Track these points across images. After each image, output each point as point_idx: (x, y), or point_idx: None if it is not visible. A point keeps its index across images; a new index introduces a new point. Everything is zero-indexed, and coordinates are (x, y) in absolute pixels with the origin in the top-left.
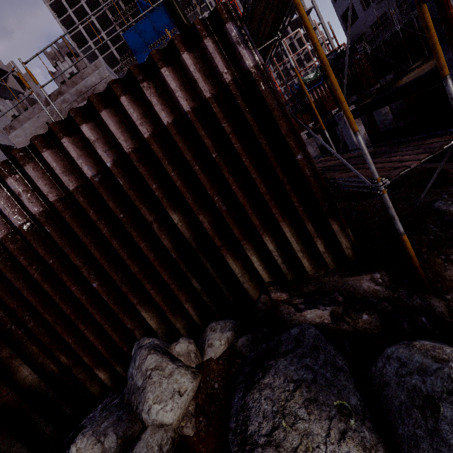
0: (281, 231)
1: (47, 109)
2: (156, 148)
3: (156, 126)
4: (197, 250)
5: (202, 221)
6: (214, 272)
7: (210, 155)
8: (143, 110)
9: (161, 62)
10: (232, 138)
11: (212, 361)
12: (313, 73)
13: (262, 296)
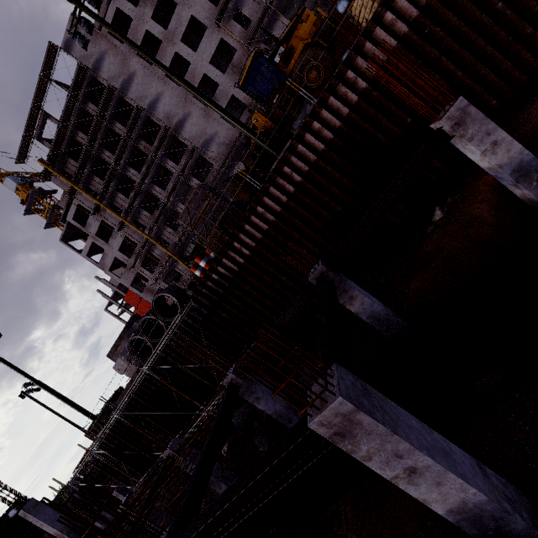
0: None
1: None
2: None
3: None
4: None
5: None
6: None
7: None
8: None
9: None
10: None
11: None
12: None
13: None
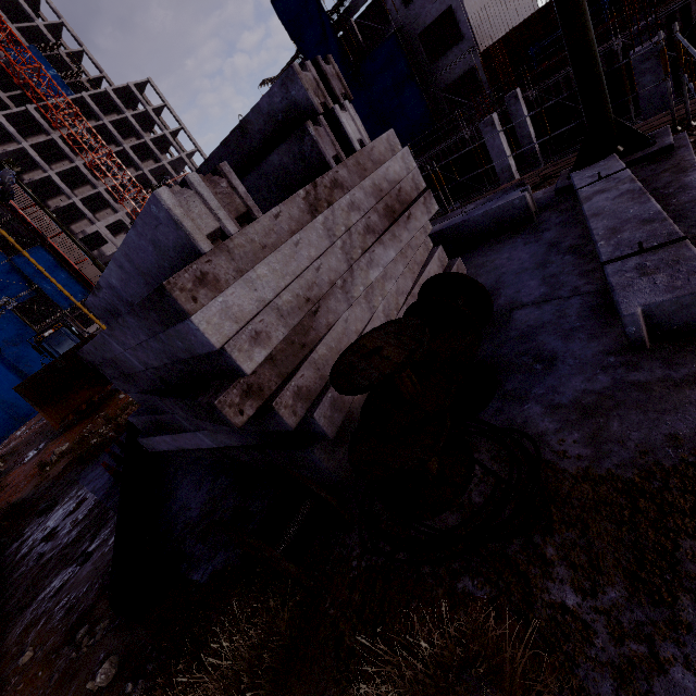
0: None
1: (316, 221)
2: None
3: None
4: None
5: None
6: None
7: None
8: None
9: None
10: None
11: None
12: None
13: None
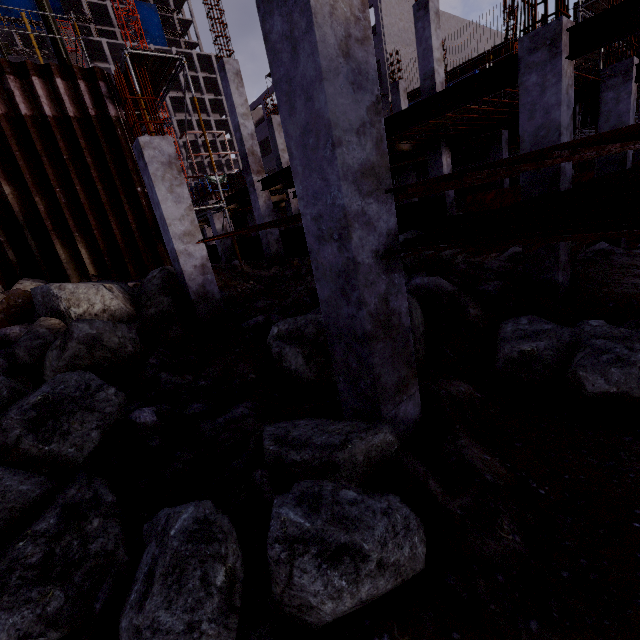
0: (114, 238)
1: None
2: (6, 127)
3: (11, 111)
4: (24, 226)
5: (38, 203)
6: (38, 251)
7: (62, 156)
8: (2, 93)
9: (34, 72)
10: (86, 153)
11: (20, 290)
12: (220, 177)
13: (84, 280)
